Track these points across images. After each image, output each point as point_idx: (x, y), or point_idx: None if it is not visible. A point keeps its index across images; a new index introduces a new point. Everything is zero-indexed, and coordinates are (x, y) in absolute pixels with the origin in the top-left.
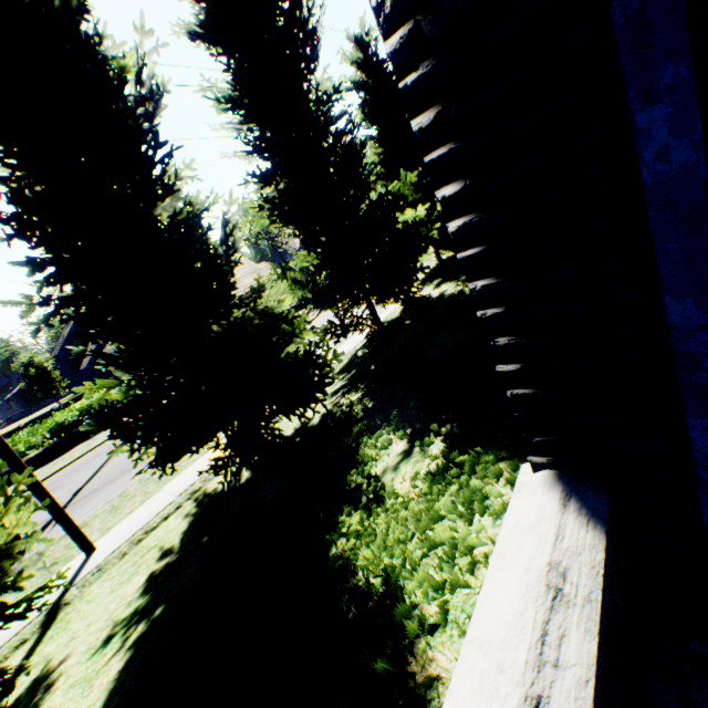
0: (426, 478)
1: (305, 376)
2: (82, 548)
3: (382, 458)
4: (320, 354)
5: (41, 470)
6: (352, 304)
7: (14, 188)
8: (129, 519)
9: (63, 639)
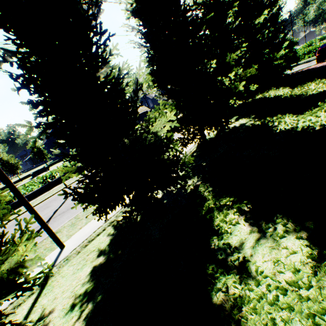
0: (295, 272)
1: (175, 171)
2: (58, 246)
3: (233, 232)
4: (181, 158)
5: (39, 197)
6: (190, 128)
7: (21, 58)
8: (80, 232)
9: (50, 297)
